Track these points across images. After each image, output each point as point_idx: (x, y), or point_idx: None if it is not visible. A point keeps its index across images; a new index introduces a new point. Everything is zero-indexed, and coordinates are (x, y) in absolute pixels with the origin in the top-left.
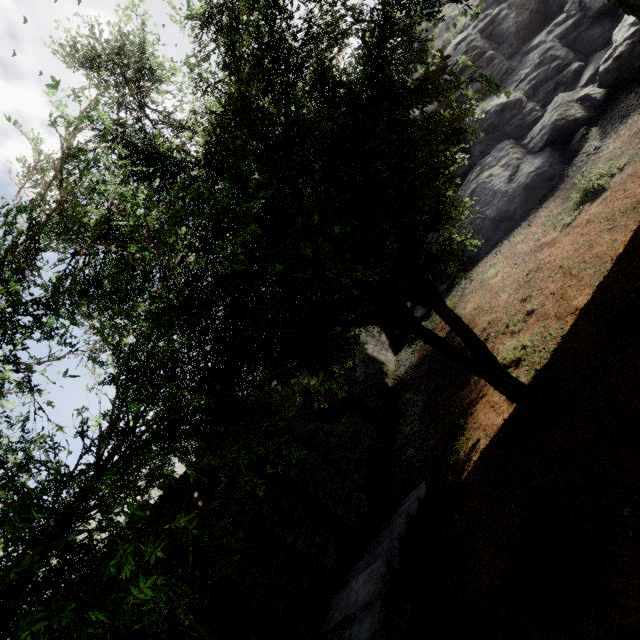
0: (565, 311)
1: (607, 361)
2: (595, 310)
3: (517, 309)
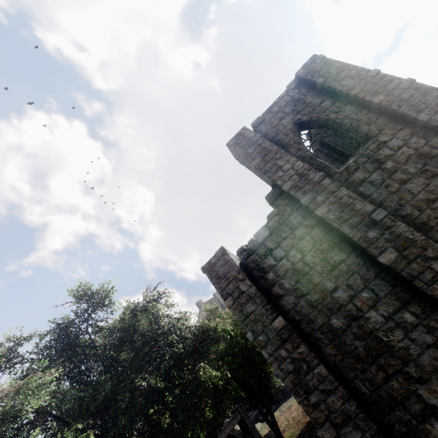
0: (305, 421)
1: (306, 436)
2: (310, 421)
3: (295, 419)
